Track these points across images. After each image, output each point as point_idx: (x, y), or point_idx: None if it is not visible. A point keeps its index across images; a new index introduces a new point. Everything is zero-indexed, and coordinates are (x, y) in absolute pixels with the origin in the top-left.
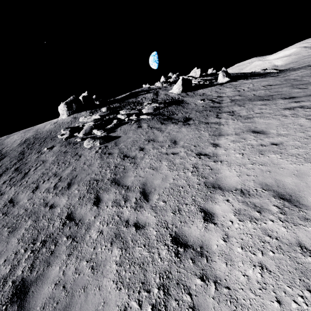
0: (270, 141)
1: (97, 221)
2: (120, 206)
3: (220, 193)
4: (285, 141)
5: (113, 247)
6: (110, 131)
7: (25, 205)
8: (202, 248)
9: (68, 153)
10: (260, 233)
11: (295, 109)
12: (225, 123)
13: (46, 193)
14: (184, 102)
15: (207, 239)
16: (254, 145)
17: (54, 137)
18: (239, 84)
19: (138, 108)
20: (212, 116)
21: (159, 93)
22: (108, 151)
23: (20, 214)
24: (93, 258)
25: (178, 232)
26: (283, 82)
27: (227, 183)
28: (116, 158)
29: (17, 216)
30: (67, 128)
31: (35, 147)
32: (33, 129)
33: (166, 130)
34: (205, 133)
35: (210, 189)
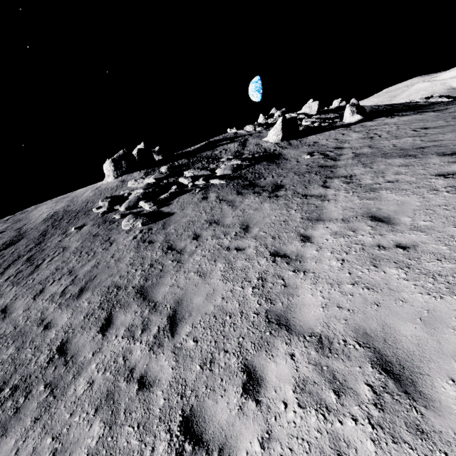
0: (396, 239)
1: (94, 362)
2: (133, 338)
3: (285, 337)
4: (423, 243)
5: (96, 418)
6: (163, 204)
7: (17, 320)
8: (222, 452)
9: (98, 237)
10: (327, 443)
11: None
12: (332, 198)
13: (49, 302)
14: (281, 157)
15: (235, 435)
16: (367, 245)
17: (89, 211)
18: (375, 126)
19: (211, 166)
20: (316, 183)
21: (248, 142)
22: (149, 237)
23: (6, 333)
24: (62, 434)
25: (195, 408)
26: (449, 123)
27: (302, 318)
28: (156, 250)
29: (1, 337)
30: (107, 197)
31: (62, 225)
32: (68, 198)
33: (241, 206)
34: (296, 215)
35: (271, 326)
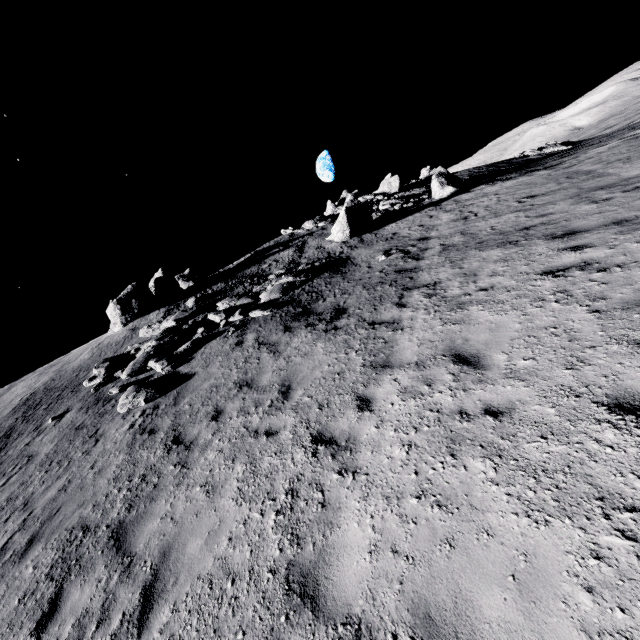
0: (486, 397)
1: None
2: None
3: (308, 627)
4: (521, 402)
5: None
6: (183, 359)
7: None
8: None
9: (82, 430)
10: None
11: (569, 272)
12: (407, 324)
13: None
14: (349, 263)
15: None
16: (445, 412)
17: (80, 385)
18: (471, 200)
19: (255, 290)
20: (389, 300)
21: (307, 246)
22: (152, 423)
23: None
24: None
25: None
26: (561, 186)
27: (337, 580)
28: (157, 446)
29: None
30: (105, 360)
31: (37, 415)
32: (58, 365)
33: (287, 351)
34: (357, 360)
35: (290, 600)
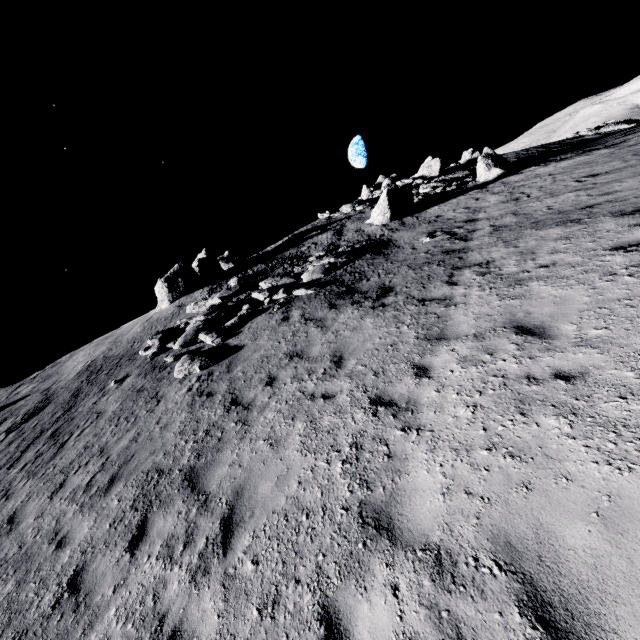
0: (555, 363)
1: (113, 605)
2: (170, 560)
3: (386, 552)
4: (595, 367)
5: None
6: (231, 333)
7: (25, 534)
8: None
9: (143, 392)
10: None
11: None
12: (461, 300)
13: (68, 503)
14: (391, 245)
15: None
16: (511, 377)
17: (135, 354)
18: (521, 182)
19: (296, 270)
20: (438, 279)
21: (345, 229)
22: (208, 387)
23: (7, 557)
24: None
25: None
26: (628, 163)
27: (411, 515)
28: (216, 406)
29: (0, 564)
30: (158, 332)
31: (100, 379)
32: (112, 337)
33: (334, 326)
34: (410, 333)
35: (366, 531)
